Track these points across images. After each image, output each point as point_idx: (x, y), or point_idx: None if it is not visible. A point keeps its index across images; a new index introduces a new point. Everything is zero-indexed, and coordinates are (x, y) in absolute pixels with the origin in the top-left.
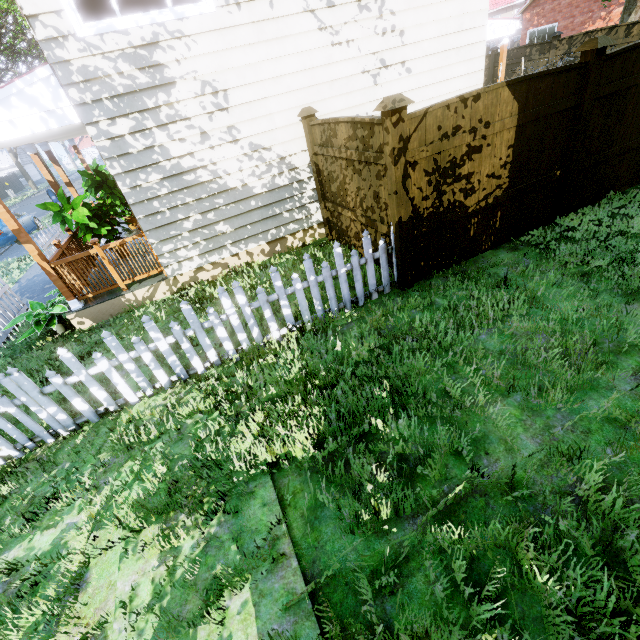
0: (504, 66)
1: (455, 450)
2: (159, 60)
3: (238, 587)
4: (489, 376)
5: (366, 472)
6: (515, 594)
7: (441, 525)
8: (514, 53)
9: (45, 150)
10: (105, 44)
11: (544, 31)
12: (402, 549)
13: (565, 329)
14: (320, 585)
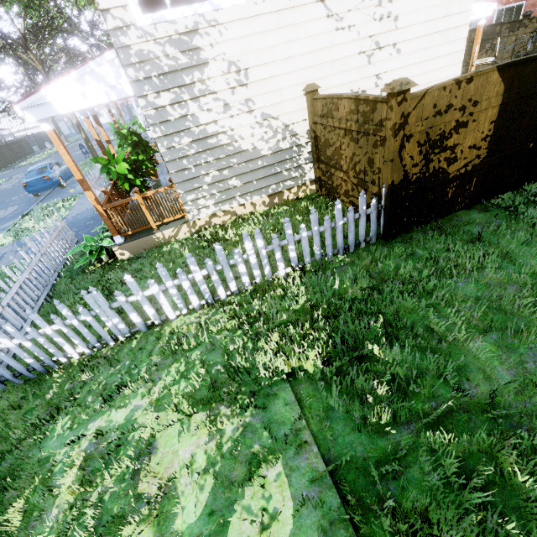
0: (479, 44)
1: (440, 374)
2: (197, 44)
3: (272, 462)
4: (468, 317)
5: (367, 386)
6: (496, 488)
7: (431, 431)
8: (484, 30)
9: (92, 114)
10: (157, 32)
11: (512, 9)
12: (400, 446)
13: (535, 282)
14: (336, 467)
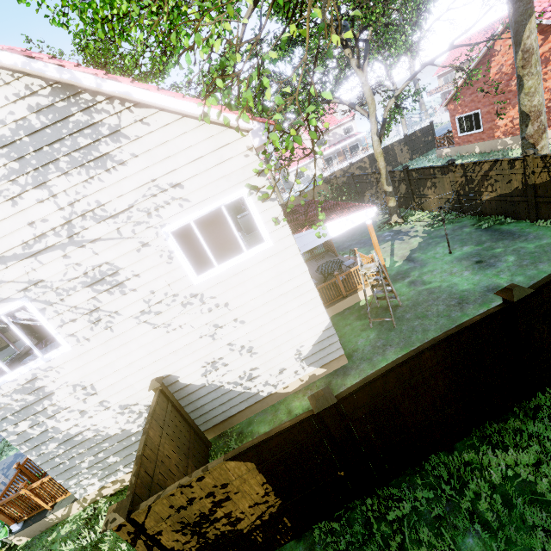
0: (375, 237)
1: None
2: (40, 385)
3: None
4: None
5: None
6: None
7: None
8: (421, 171)
9: None
10: (3, 390)
11: (470, 116)
12: None
13: None
14: None
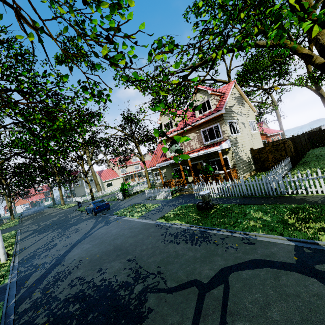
0: None
1: None
2: (237, 139)
3: None
4: None
5: None
6: None
7: None
8: None
9: (180, 162)
10: (233, 137)
11: None
12: None
13: None
14: None
